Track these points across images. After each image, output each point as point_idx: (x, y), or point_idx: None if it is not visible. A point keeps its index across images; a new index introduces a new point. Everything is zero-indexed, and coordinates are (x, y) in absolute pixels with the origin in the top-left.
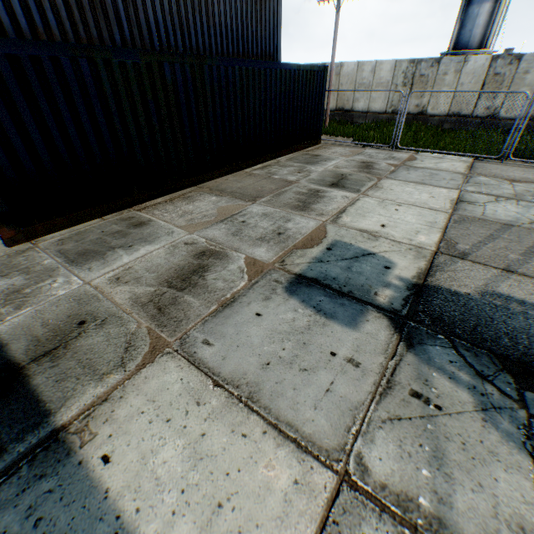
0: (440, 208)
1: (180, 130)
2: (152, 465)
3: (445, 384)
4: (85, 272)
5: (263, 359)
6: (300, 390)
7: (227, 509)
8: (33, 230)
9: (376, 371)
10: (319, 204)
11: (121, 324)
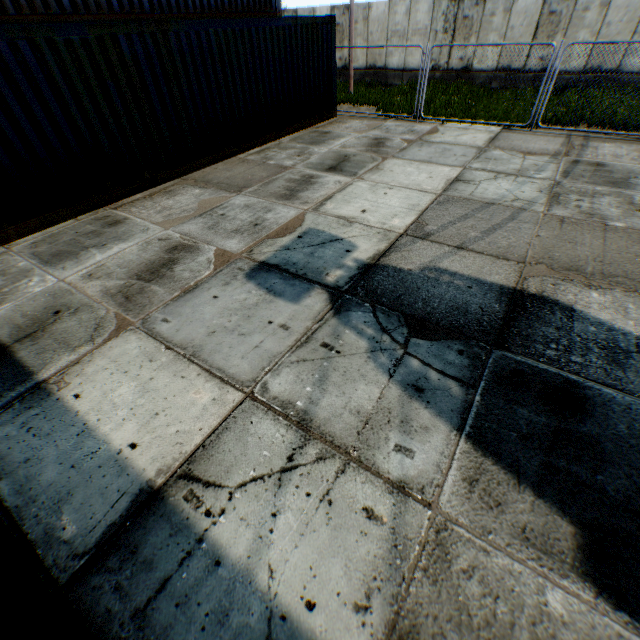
0: (431, 189)
1: (151, 114)
2: (111, 397)
3: (352, 337)
4: (60, 271)
5: (210, 329)
6: (235, 348)
7: (162, 416)
8: (5, 235)
9: (301, 332)
10: (307, 191)
11: (92, 311)
